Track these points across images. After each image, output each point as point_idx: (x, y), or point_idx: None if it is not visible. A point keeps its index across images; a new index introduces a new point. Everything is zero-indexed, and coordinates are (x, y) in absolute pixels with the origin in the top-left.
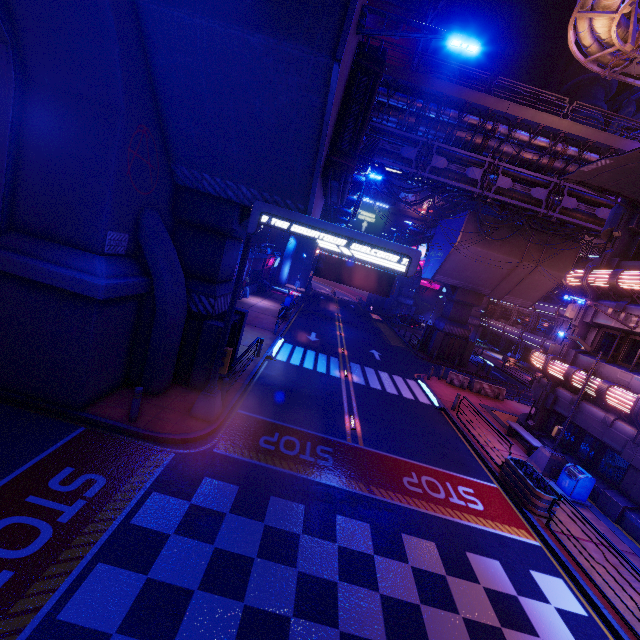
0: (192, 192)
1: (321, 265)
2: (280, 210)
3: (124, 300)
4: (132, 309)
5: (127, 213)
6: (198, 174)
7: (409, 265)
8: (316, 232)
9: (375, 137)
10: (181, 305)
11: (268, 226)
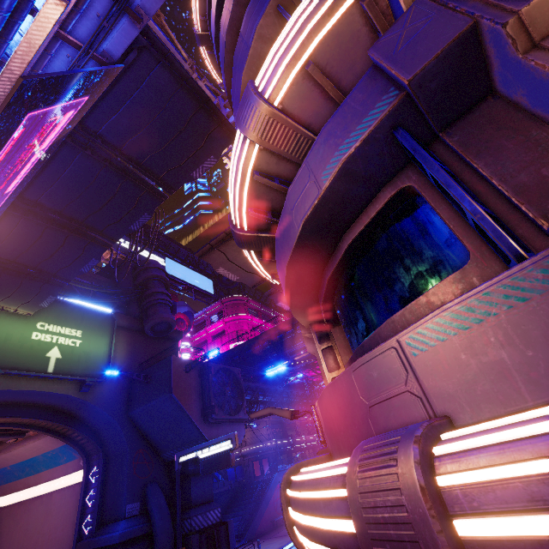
0: (172, 462)
1: (202, 467)
2: (184, 451)
3: (137, 541)
4: (144, 546)
5: (137, 491)
6: (169, 453)
7: (232, 442)
8: (197, 452)
9: (257, 373)
10: (167, 531)
11: (182, 462)
